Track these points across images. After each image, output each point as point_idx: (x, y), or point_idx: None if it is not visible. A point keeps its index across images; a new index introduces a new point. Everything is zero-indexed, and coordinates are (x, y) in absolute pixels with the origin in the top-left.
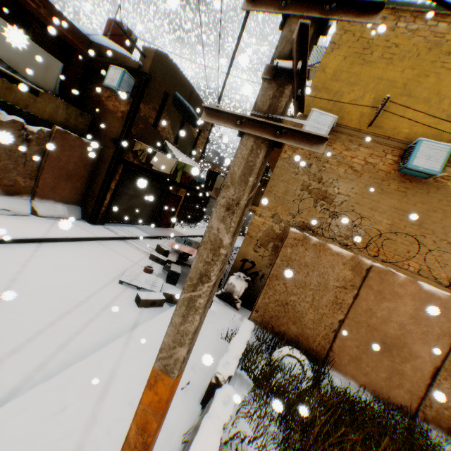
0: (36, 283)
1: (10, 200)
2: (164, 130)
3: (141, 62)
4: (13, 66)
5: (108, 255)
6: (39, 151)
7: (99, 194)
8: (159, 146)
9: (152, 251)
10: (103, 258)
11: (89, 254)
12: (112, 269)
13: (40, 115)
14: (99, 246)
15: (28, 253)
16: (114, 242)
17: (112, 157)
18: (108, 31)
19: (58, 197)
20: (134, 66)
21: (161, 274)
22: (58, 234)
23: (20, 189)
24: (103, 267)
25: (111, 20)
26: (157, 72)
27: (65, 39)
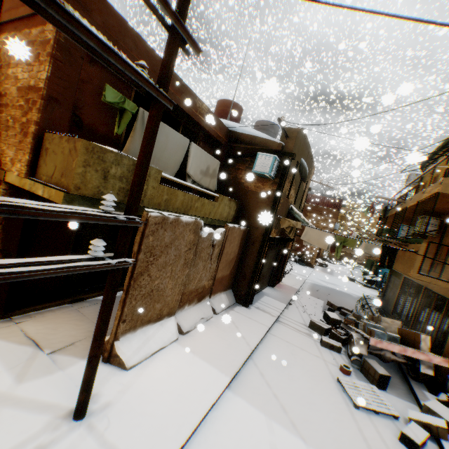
0: (320, 440)
1: (200, 306)
2: (291, 195)
3: (282, 142)
4: (195, 179)
5: (297, 354)
6: (217, 252)
7: (251, 277)
8: (286, 212)
9: (309, 330)
10: (302, 363)
11: (287, 359)
12: (325, 381)
13: (214, 217)
14: (279, 342)
15: (262, 381)
16: (277, 328)
17: (262, 238)
18: (221, 110)
19: (221, 287)
20: (276, 147)
21: (356, 371)
22: (252, 339)
23: (204, 292)
24: (317, 380)
25: (224, 100)
26: (296, 147)
27: (217, 137)
